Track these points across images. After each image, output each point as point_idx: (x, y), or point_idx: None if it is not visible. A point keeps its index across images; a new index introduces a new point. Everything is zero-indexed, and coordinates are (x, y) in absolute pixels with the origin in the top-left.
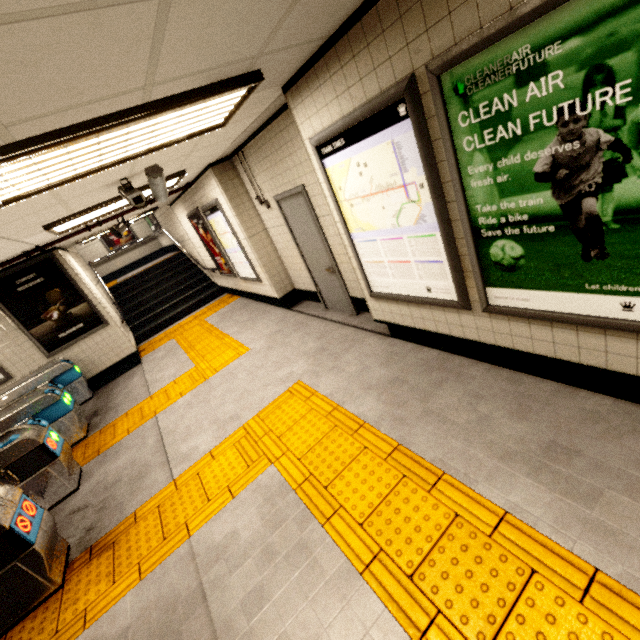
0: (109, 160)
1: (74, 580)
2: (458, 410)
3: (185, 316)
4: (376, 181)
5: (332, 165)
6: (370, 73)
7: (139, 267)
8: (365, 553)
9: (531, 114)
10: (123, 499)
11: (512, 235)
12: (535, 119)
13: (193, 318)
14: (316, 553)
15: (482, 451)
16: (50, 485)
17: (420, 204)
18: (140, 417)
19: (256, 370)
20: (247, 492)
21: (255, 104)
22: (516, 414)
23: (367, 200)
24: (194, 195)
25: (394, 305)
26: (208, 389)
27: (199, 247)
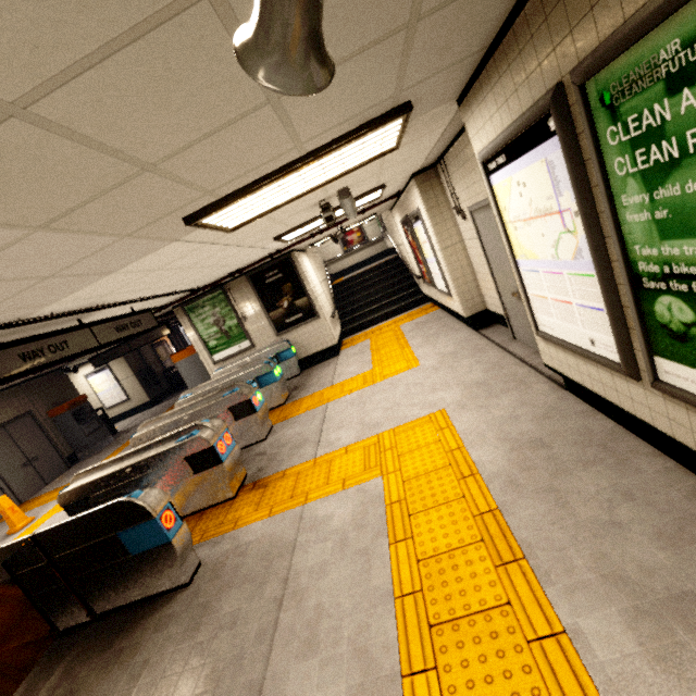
0: (296, 194)
1: (241, 498)
2: (589, 501)
3: (387, 319)
4: (534, 204)
5: (497, 182)
6: (523, 83)
7: (365, 267)
8: (407, 585)
9: (689, 130)
10: (283, 458)
11: (679, 292)
12: (694, 137)
13: (392, 323)
14: (373, 563)
15: (585, 558)
16: (250, 430)
17: (576, 236)
18: (318, 401)
19: (414, 387)
20: (353, 490)
21: (431, 121)
22: (666, 538)
23: (528, 224)
24: (404, 203)
25: (561, 352)
26: (370, 393)
27: (409, 253)
